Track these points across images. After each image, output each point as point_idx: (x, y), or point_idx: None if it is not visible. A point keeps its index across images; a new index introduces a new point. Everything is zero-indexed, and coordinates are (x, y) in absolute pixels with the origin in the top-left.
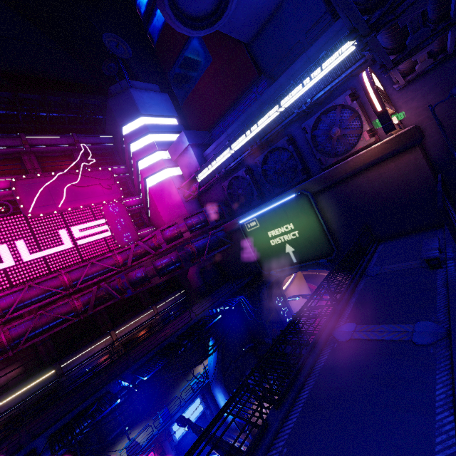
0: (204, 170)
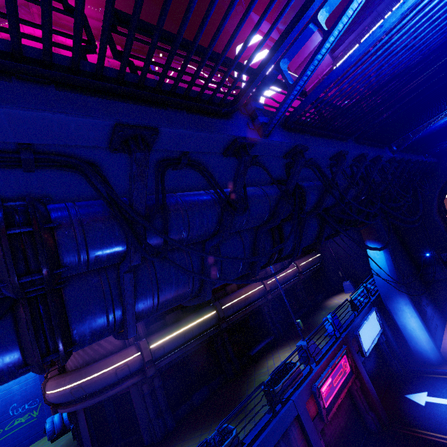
0: (348, 53)
